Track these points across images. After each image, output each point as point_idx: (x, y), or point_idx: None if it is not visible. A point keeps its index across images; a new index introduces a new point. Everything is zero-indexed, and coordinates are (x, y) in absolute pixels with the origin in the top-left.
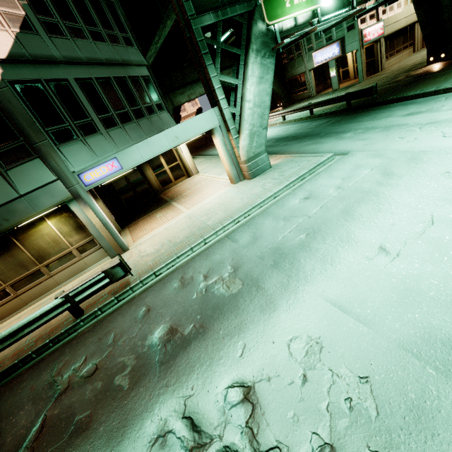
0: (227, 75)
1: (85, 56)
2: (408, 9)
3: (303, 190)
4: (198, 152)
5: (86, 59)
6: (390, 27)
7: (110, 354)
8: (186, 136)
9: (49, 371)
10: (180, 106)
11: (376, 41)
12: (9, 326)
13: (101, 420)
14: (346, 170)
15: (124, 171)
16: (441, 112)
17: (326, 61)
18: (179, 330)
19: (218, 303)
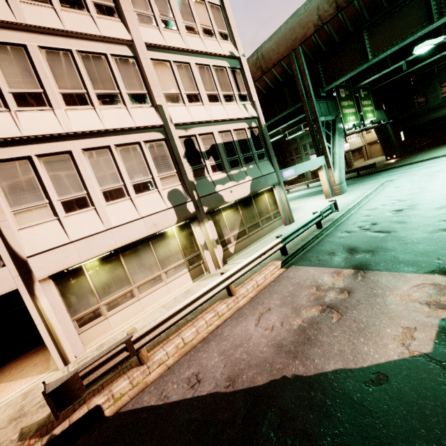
0: None
1: None
2: (357, 140)
3: (389, 188)
4: None
5: None
6: (352, 146)
7: (373, 222)
8: (314, 166)
9: (340, 235)
10: None
11: (347, 152)
12: (255, 250)
13: (409, 220)
14: (404, 180)
15: (295, 176)
16: (426, 165)
17: None
18: (401, 209)
19: (408, 203)
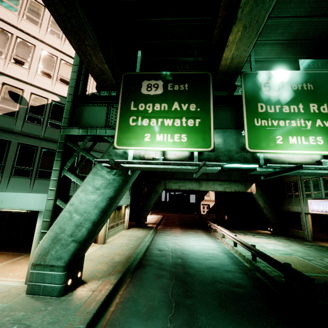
0: (218, 185)
1: (45, 136)
2: None
3: None
4: (165, 227)
5: (44, 137)
6: None
7: None
8: (10, 205)
9: None
10: (207, 192)
11: None
12: None
13: None
14: None
15: None
16: None
17: (323, 212)
18: None
19: None
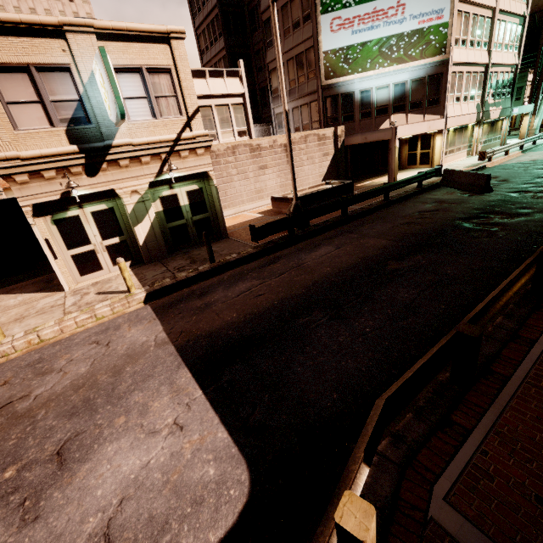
0: None
1: None
2: None
3: None
4: None
5: None
6: None
7: None
8: (527, 111)
9: None
10: None
11: None
12: None
13: None
14: None
15: (517, 114)
16: None
17: None
18: None
19: None
